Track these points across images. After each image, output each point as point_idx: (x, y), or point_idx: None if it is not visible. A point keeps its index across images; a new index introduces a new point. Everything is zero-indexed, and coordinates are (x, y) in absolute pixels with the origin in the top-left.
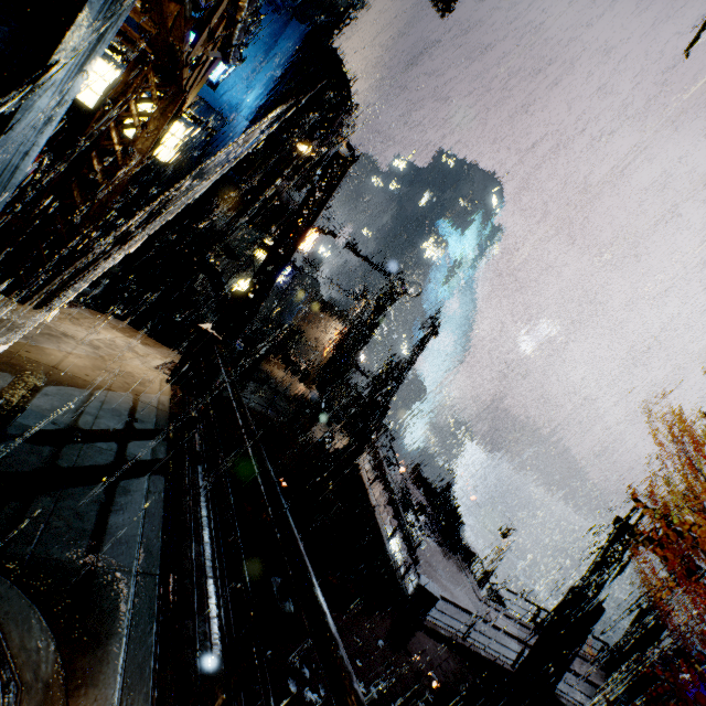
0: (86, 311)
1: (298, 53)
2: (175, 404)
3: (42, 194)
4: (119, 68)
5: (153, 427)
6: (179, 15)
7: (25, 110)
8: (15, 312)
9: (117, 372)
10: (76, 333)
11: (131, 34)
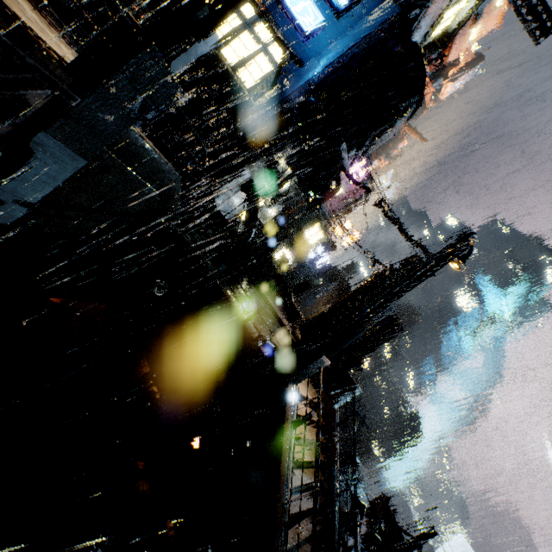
0: None
1: (385, 28)
2: None
3: None
4: (244, 21)
5: None
6: None
7: None
8: None
9: None
10: None
11: None
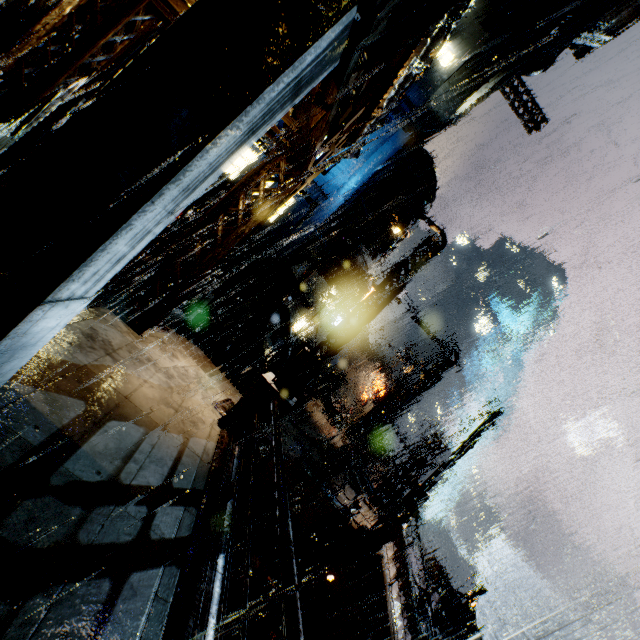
0: (175, 336)
1: (398, 153)
2: (219, 455)
3: (177, 235)
4: (259, 155)
5: (190, 486)
6: (322, 119)
7: (171, 187)
8: (119, 333)
9: (178, 407)
10: (159, 359)
11: (277, 132)
